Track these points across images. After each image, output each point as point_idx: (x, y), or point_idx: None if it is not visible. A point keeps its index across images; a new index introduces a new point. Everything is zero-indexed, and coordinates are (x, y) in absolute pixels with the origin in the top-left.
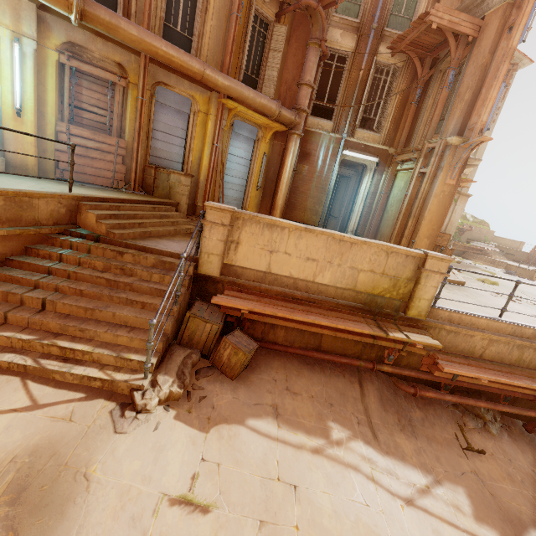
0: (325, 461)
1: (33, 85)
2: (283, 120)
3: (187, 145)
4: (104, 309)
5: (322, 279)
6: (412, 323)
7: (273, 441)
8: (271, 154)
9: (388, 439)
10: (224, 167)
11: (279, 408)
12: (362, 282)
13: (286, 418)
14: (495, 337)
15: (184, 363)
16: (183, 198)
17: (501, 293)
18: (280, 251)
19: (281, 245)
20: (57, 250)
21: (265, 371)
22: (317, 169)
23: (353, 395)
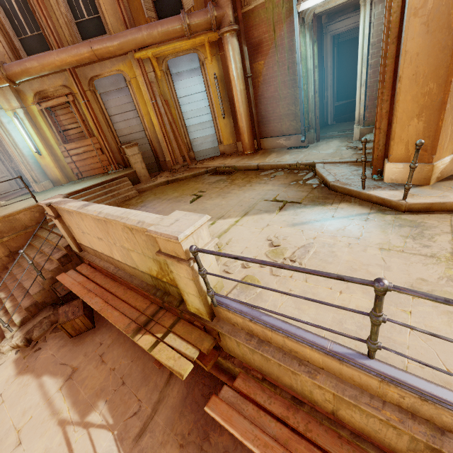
0: (58, 436)
1: (35, 133)
2: (200, 28)
3: (138, 114)
4: (23, 282)
5: (117, 256)
6: (197, 322)
7: (44, 399)
8: (224, 70)
9: (151, 447)
10: (179, 114)
11: (76, 372)
12: (138, 262)
13: (73, 383)
14: (343, 396)
15: (42, 322)
16: (138, 165)
17: (334, 306)
18: (85, 232)
19: (82, 227)
20: (34, 240)
21: (103, 333)
22: (276, 57)
23: (156, 380)
